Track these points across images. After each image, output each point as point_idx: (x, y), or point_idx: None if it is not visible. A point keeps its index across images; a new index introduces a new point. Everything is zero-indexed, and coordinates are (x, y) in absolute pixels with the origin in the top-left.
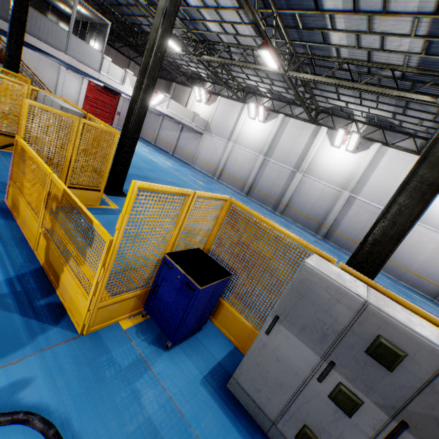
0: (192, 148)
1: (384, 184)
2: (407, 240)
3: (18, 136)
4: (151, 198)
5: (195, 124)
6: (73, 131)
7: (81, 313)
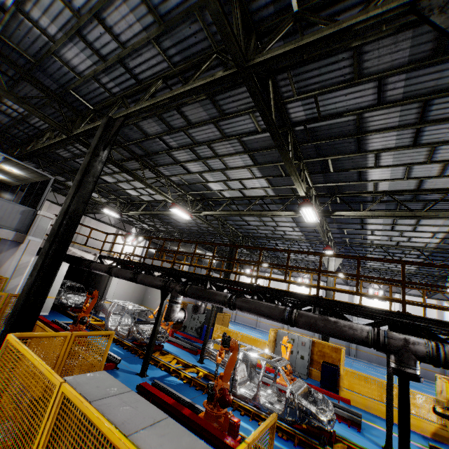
0: None
1: None
2: None
3: (343, 367)
4: (444, 384)
5: None
6: (343, 355)
7: (444, 435)
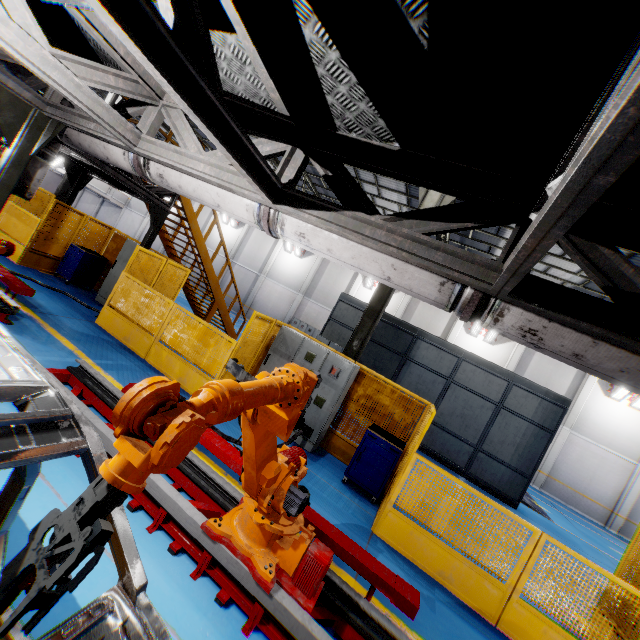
0: (111, 222)
1: (253, 252)
2: (264, 293)
3: None
4: None
5: (111, 196)
6: None
7: None
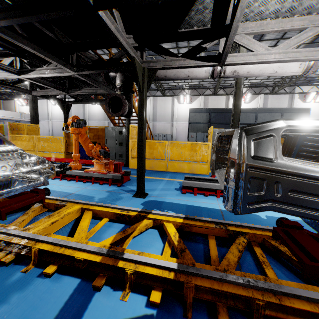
0: None
1: None
2: None
3: None
4: None
5: (24, 118)
6: None
7: None
